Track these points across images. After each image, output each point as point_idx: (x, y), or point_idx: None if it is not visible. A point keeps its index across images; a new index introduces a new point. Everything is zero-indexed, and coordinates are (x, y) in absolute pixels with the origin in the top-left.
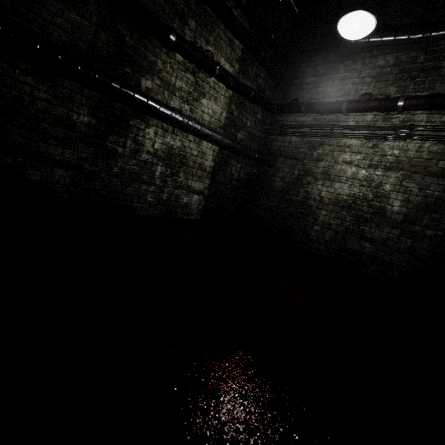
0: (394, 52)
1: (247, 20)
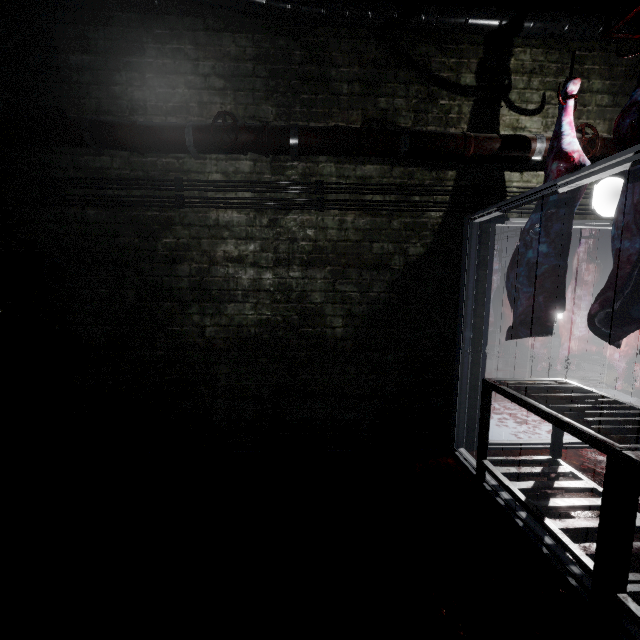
0: (249, 30)
1: None
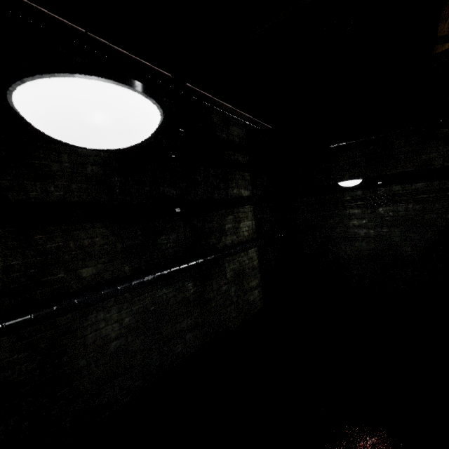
0: (357, 147)
1: (248, 157)
